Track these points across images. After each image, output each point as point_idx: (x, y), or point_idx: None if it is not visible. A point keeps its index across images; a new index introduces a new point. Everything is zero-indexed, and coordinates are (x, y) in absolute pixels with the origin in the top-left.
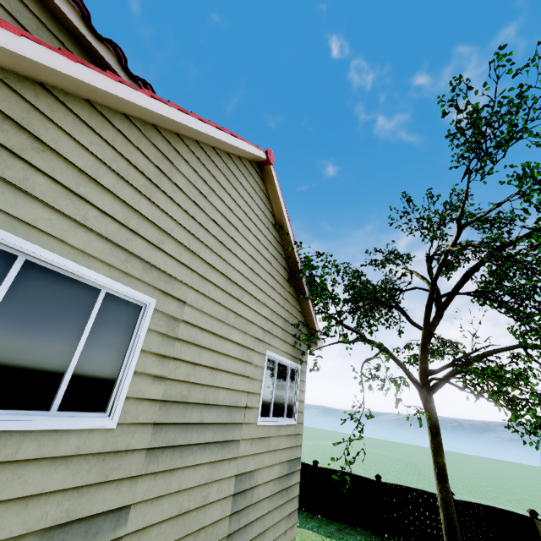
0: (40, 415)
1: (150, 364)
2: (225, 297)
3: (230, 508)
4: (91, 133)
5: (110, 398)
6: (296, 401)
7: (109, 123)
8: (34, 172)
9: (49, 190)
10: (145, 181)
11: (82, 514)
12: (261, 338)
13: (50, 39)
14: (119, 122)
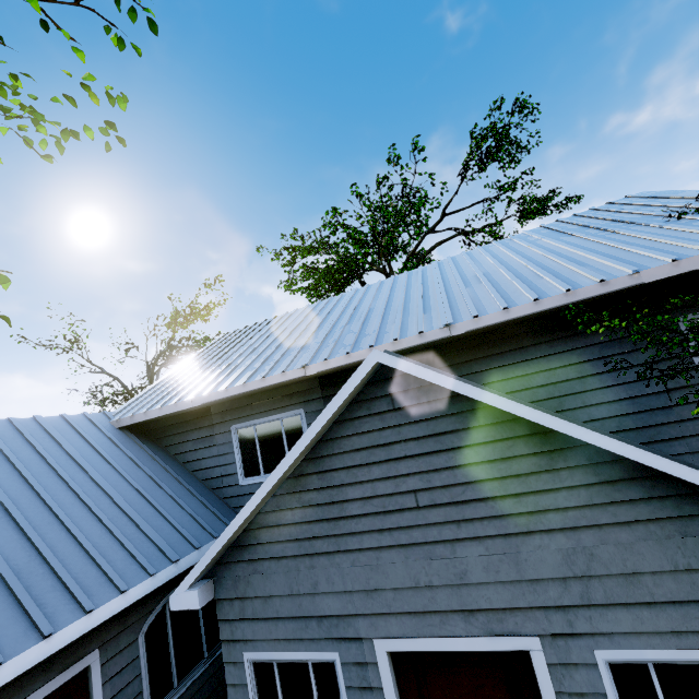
0: None
1: None
2: None
3: None
4: None
5: None
6: None
7: None
8: None
9: None
10: None
11: None
12: None
13: None
14: None
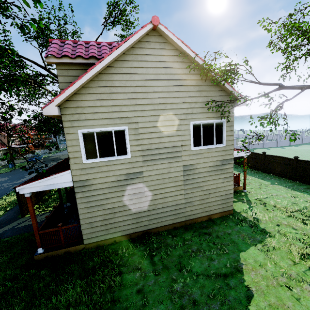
0: (114, 157)
1: (134, 142)
2: (155, 112)
3: (182, 174)
4: (88, 94)
5: (127, 152)
6: (224, 137)
7: (90, 87)
8: (86, 114)
9: (90, 116)
10: (107, 94)
11: (131, 172)
12: (184, 118)
13: (70, 72)
14: (91, 84)
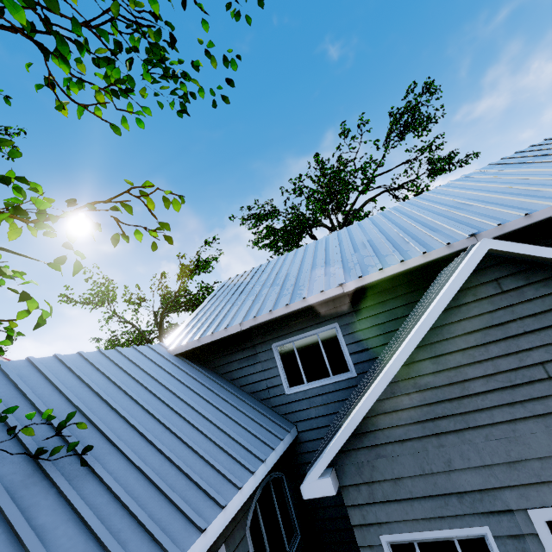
0: None
1: None
2: None
3: None
4: None
5: None
6: None
7: None
8: None
9: None
10: None
11: None
12: None
13: None
14: None
